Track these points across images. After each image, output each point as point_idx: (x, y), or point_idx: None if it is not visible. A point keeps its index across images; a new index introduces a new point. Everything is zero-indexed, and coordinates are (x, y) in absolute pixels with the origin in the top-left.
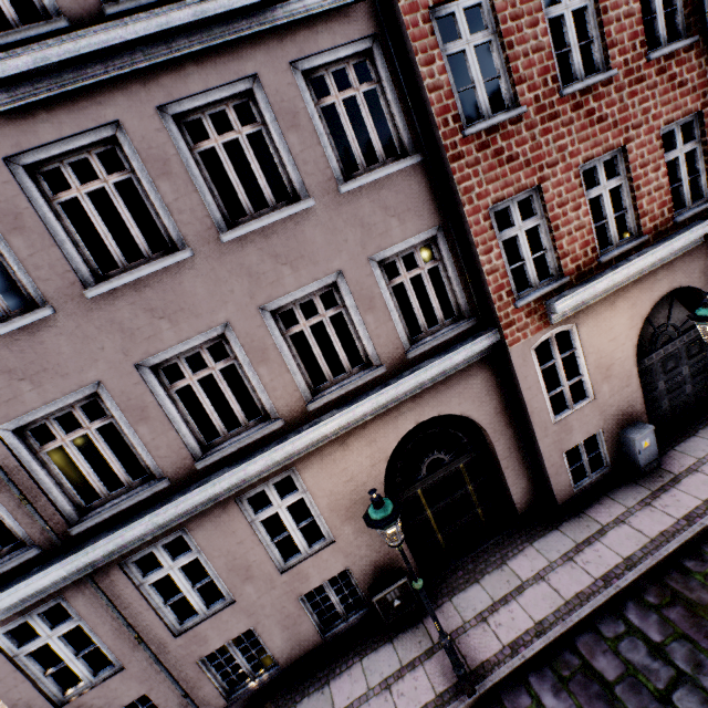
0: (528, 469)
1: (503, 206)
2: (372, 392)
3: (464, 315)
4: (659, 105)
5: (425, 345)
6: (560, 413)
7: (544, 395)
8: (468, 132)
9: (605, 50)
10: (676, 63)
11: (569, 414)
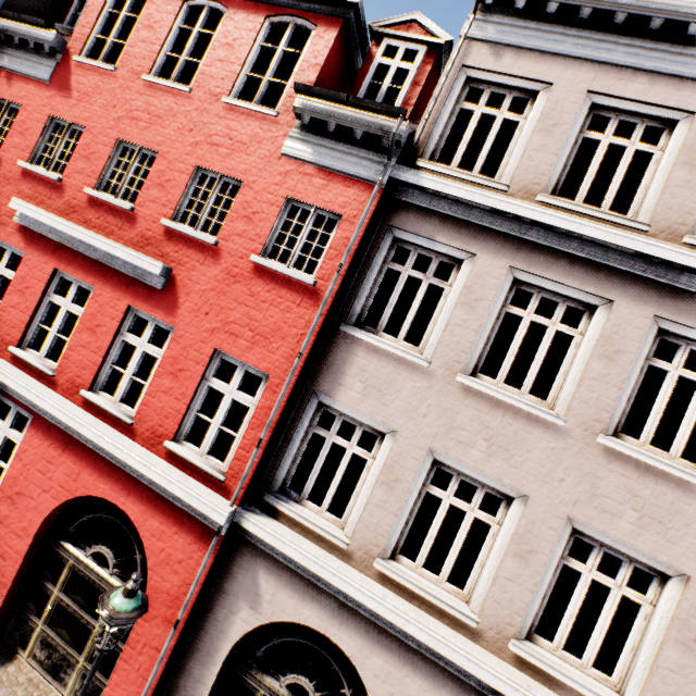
0: None
1: None
2: None
3: None
4: None
5: None
6: None
7: None
8: None
9: None
10: None
11: None
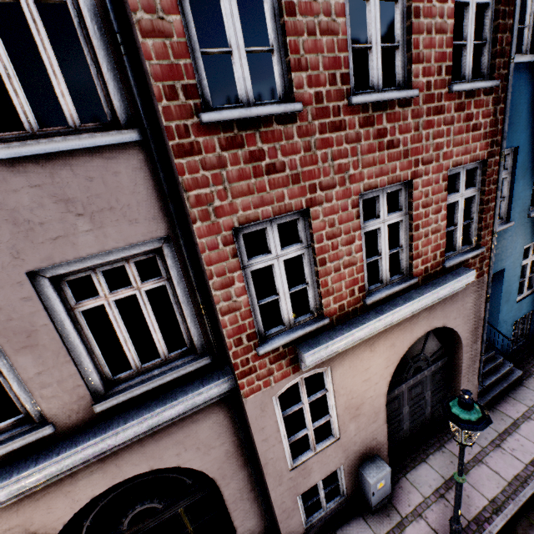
0: (260, 506)
1: (258, 226)
2: (18, 467)
3: (196, 349)
4: (452, 144)
5: (126, 393)
6: (301, 454)
7: (284, 442)
8: (208, 116)
9: (410, 63)
10: (475, 103)
11: (310, 456)
